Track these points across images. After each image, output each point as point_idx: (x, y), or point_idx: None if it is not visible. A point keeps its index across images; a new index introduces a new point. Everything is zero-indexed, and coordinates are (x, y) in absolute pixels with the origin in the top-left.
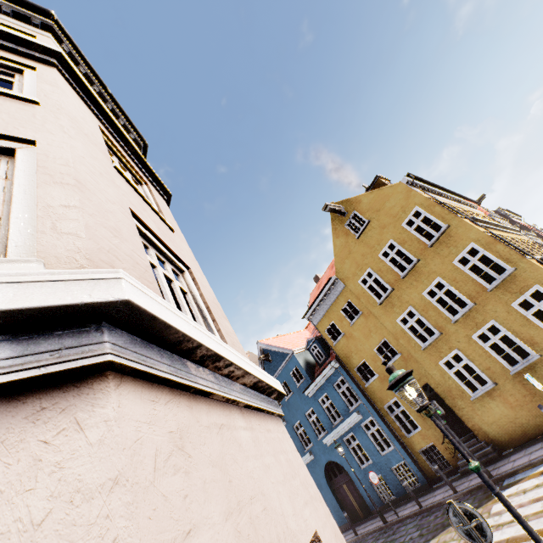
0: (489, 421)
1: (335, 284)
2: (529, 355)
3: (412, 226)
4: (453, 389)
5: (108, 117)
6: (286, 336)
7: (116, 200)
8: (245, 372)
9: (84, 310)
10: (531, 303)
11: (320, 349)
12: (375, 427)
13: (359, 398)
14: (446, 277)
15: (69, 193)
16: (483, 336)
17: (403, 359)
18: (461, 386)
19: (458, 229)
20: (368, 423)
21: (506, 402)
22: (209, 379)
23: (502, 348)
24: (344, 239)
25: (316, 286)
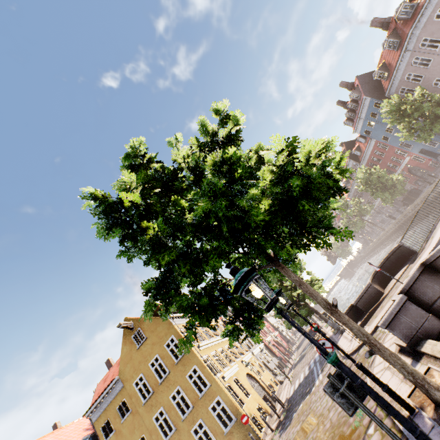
0: None
1: (117, 383)
2: None
3: (169, 347)
4: None
5: None
6: (64, 429)
7: None
8: None
9: None
10: (216, 407)
11: None
12: None
13: None
14: (182, 385)
15: None
16: (196, 430)
17: None
18: None
19: (190, 355)
20: None
21: None
22: None
23: (204, 438)
24: (130, 347)
25: (103, 377)
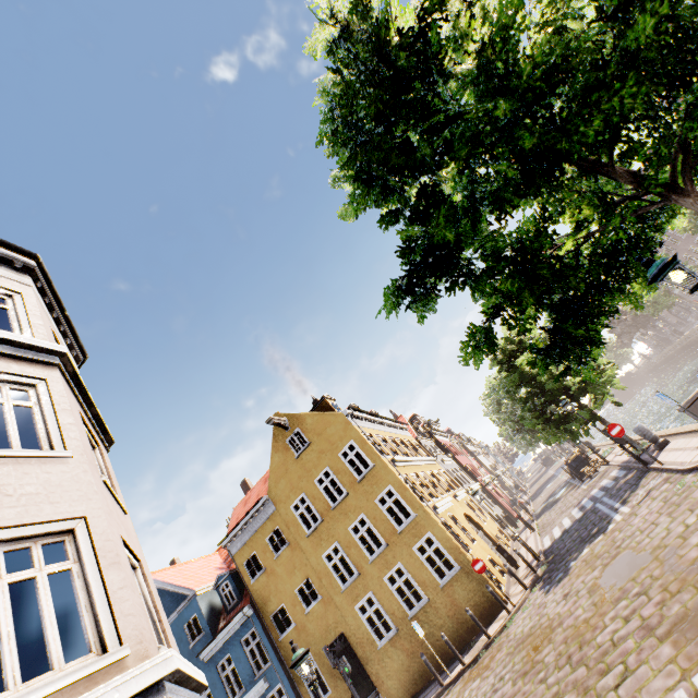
0: (391, 672)
1: (266, 505)
2: (422, 599)
3: (347, 457)
4: (365, 638)
5: (83, 389)
6: (188, 564)
7: (119, 539)
8: (195, 680)
9: (163, 678)
10: (425, 548)
11: (233, 589)
12: (283, 697)
13: (270, 657)
14: (369, 514)
15: (119, 572)
16: (392, 578)
17: (323, 602)
18: (372, 634)
19: (381, 470)
20: (275, 693)
21: (404, 649)
22: (182, 694)
23: (405, 591)
24: (284, 455)
25: (242, 499)
